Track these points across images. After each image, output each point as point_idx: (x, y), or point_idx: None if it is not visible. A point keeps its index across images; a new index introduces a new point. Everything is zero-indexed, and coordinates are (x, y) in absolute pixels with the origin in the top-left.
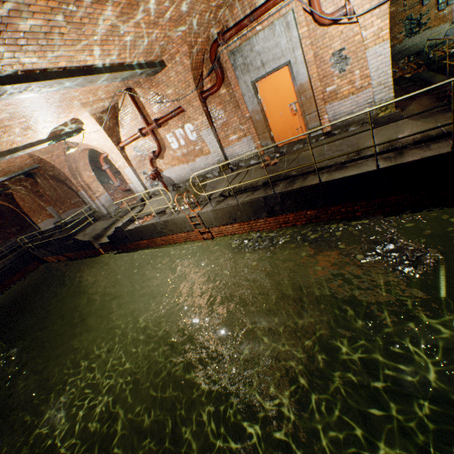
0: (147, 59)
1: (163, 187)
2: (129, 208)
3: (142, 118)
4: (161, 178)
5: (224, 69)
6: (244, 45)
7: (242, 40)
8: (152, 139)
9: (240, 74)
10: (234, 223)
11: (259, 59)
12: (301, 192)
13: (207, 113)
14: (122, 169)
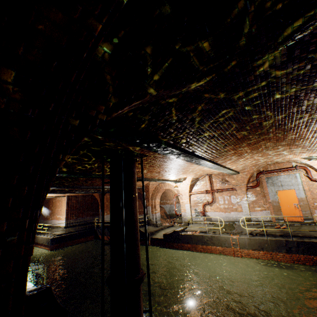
0: (238, 170)
1: (203, 220)
2: (191, 222)
3: (210, 186)
4: (205, 215)
5: (261, 181)
6: (273, 177)
7: (273, 175)
8: (209, 195)
9: (268, 185)
10: (260, 251)
11: (279, 183)
12: (310, 243)
13: (246, 194)
14: (183, 203)
